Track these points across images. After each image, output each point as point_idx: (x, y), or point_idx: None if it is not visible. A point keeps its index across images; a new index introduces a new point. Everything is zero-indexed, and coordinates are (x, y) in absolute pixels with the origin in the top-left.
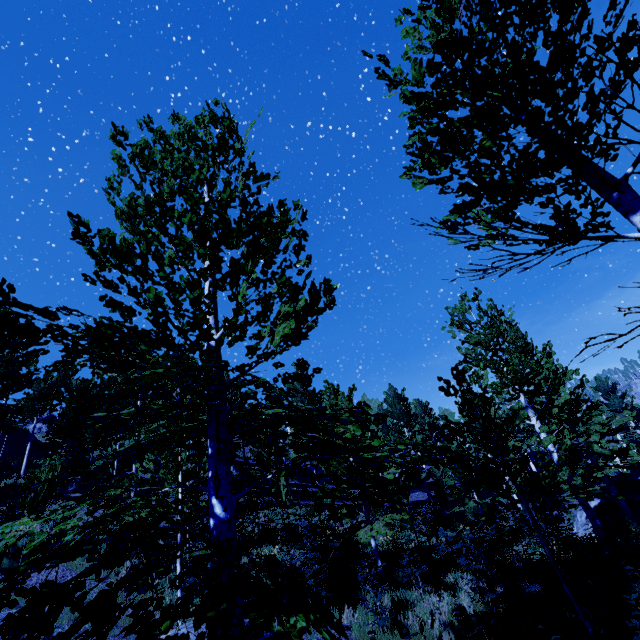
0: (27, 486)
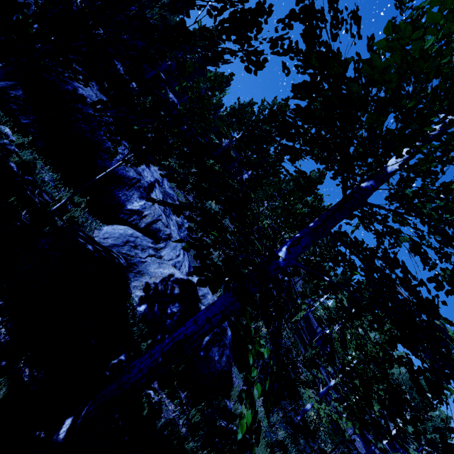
0: None
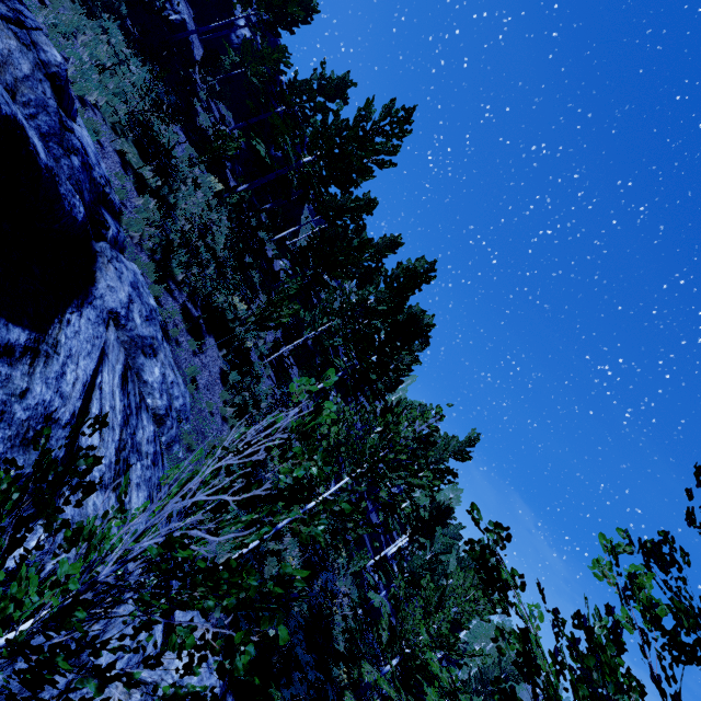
0: (272, 305)
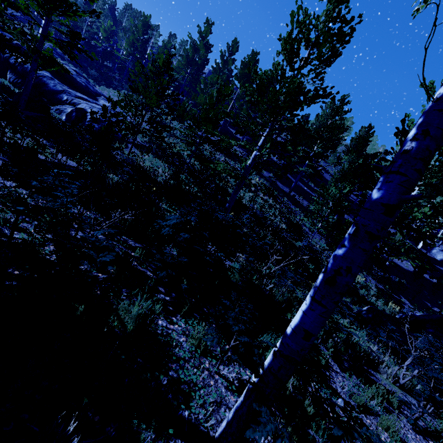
0: None
